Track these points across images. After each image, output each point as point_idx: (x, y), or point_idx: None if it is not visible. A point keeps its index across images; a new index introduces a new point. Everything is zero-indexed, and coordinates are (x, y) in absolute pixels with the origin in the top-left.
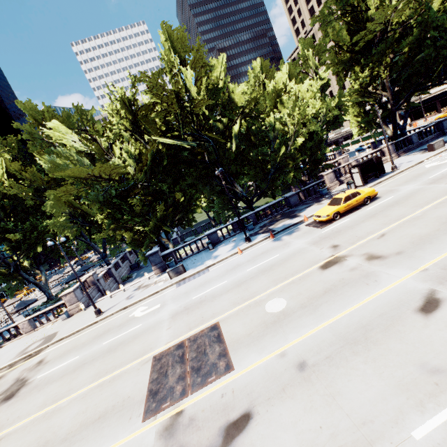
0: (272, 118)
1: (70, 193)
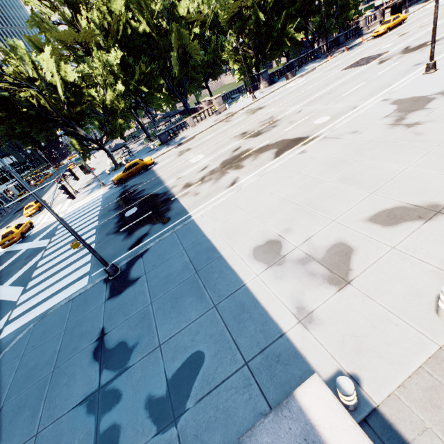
0: None
1: (229, 11)
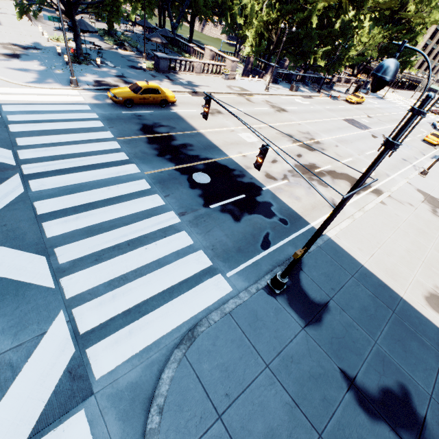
0: (355, 24)
1: None
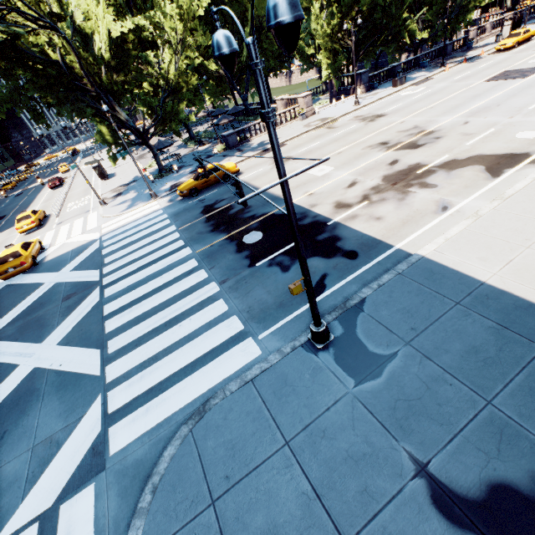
0: None
1: None
